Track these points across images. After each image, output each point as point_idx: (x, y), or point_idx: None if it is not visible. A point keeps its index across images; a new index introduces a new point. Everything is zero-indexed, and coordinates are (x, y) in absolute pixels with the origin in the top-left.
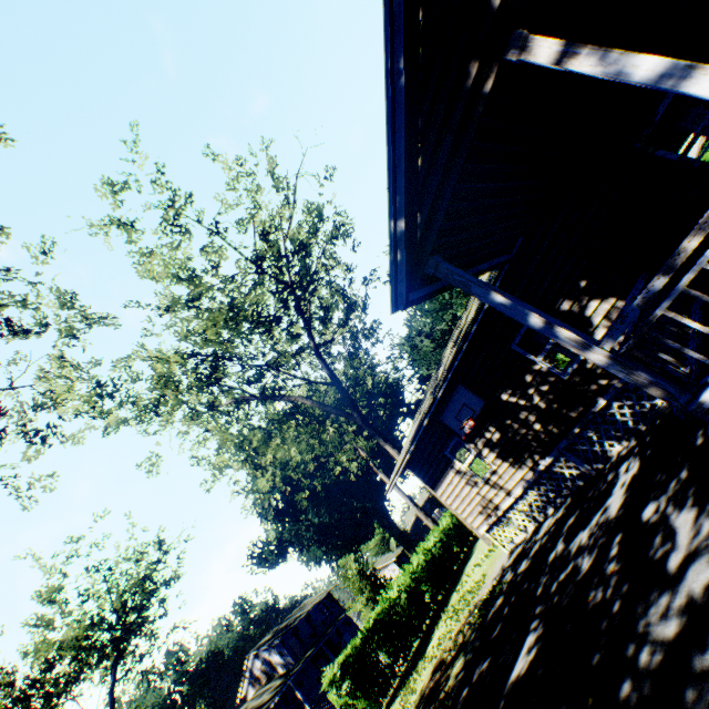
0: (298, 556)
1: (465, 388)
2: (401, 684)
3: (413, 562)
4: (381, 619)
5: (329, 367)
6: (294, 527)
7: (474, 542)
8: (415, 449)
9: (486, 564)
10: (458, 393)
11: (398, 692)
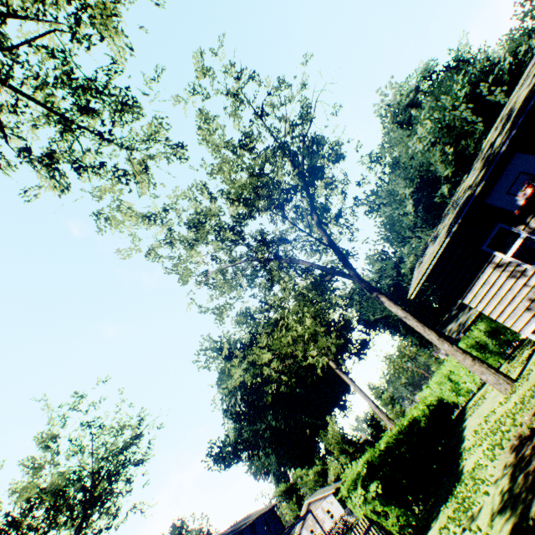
0: (248, 466)
1: (524, 153)
2: (432, 510)
3: (404, 421)
4: (391, 448)
5: (329, 235)
6: (252, 428)
7: (457, 427)
8: (444, 251)
9: (521, 390)
10: (513, 163)
11: (434, 514)
